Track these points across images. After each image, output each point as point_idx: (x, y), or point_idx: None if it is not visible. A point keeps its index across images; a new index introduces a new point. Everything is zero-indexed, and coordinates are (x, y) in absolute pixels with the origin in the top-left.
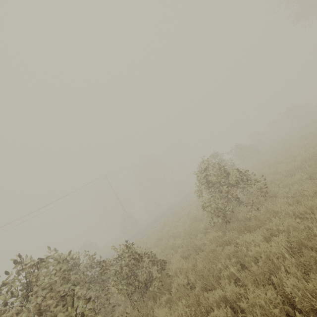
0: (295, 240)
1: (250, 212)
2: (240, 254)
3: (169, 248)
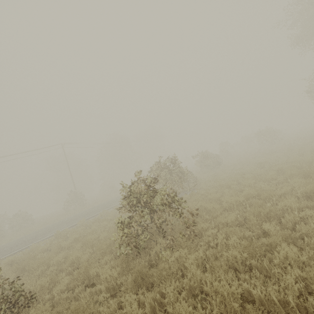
0: None
1: (164, 251)
2: None
3: (70, 262)
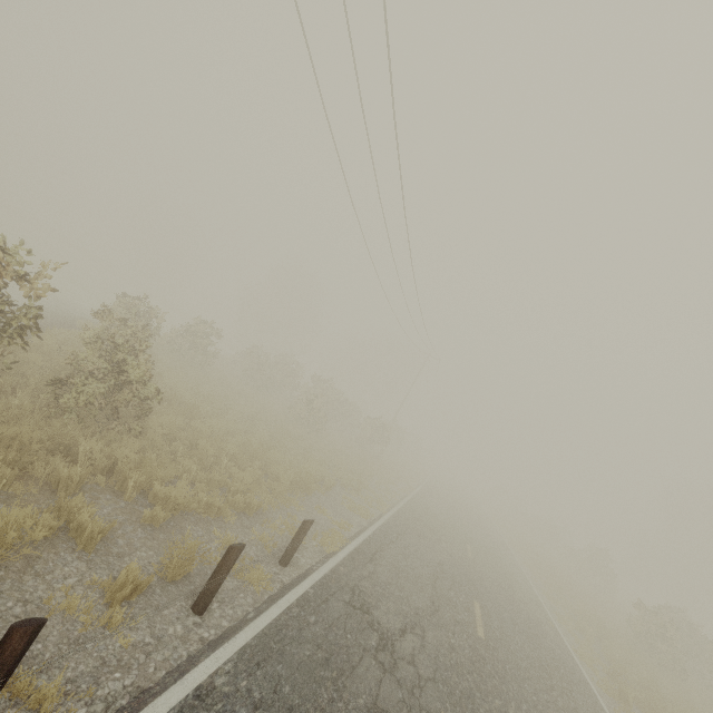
0: None
1: None
2: None
3: None
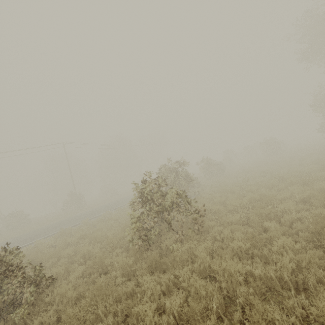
0: (189, 309)
1: (175, 244)
2: (129, 303)
3: (81, 254)
